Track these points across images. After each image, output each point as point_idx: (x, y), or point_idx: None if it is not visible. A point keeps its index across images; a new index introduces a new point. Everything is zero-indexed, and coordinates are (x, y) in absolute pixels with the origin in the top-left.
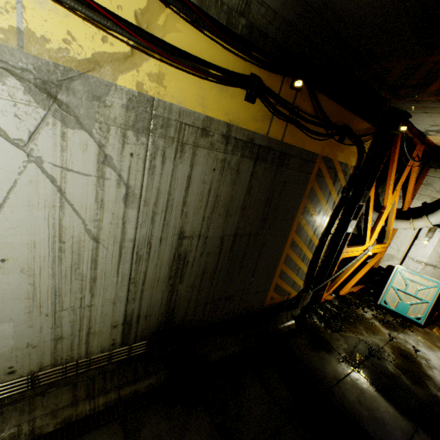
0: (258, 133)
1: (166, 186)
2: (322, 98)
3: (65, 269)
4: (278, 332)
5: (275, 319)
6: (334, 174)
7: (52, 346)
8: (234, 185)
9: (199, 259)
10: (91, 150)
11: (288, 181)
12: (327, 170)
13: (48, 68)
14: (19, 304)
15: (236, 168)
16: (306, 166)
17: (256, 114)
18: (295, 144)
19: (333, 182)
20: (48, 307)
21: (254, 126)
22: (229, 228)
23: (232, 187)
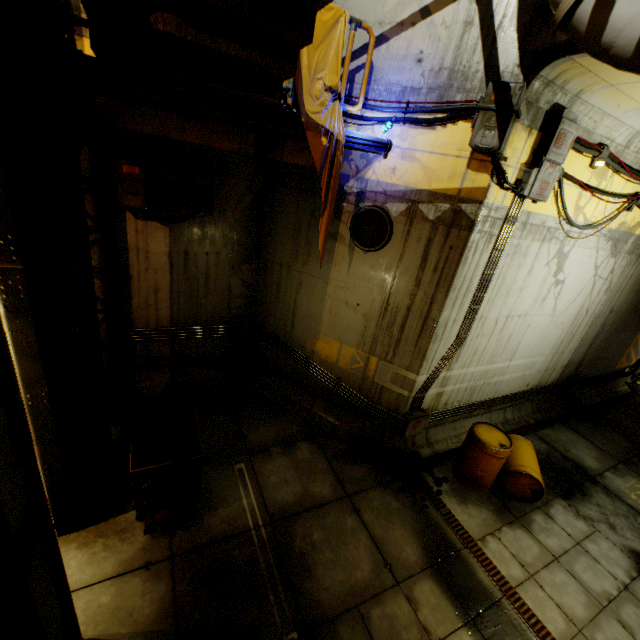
0: None
1: (621, 281)
2: None
3: (570, 329)
4: (619, 393)
5: (614, 382)
6: None
7: (542, 374)
8: None
9: (608, 327)
10: (610, 267)
11: None
12: None
13: (620, 234)
14: (550, 347)
15: None
16: None
17: None
18: None
19: None
20: (554, 350)
21: None
22: (630, 305)
23: None
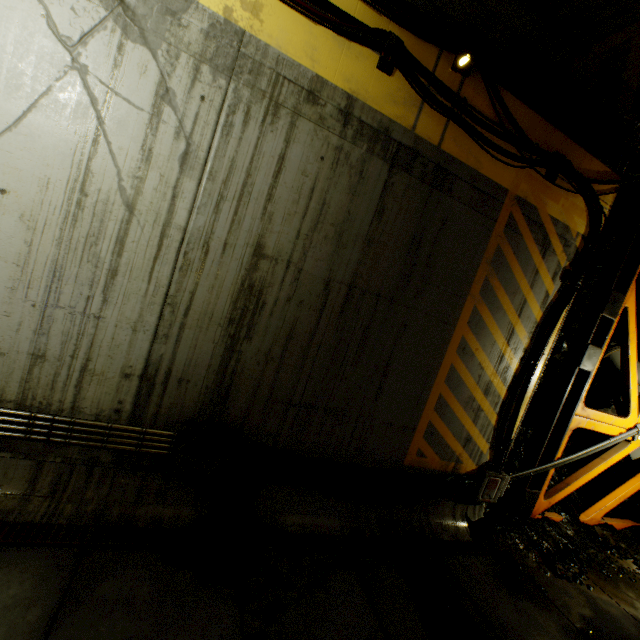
0: (398, 123)
1: (245, 161)
2: (510, 99)
3: (78, 239)
4: (429, 534)
5: (427, 508)
6: (542, 237)
7: (27, 366)
8: (354, 195)
9: (283, 306)
10: (151, 77)
11: (451, 221)
12: (527, 225)
13: None
14: (3, 270)
15: (359, 168)
16: (486, 204)
17: (394, 93)
18: (462, 159)
19: (541, 252)
20: (39, 293)
21: (391, 110)
22: (342, 269)
23: (351, 197)
